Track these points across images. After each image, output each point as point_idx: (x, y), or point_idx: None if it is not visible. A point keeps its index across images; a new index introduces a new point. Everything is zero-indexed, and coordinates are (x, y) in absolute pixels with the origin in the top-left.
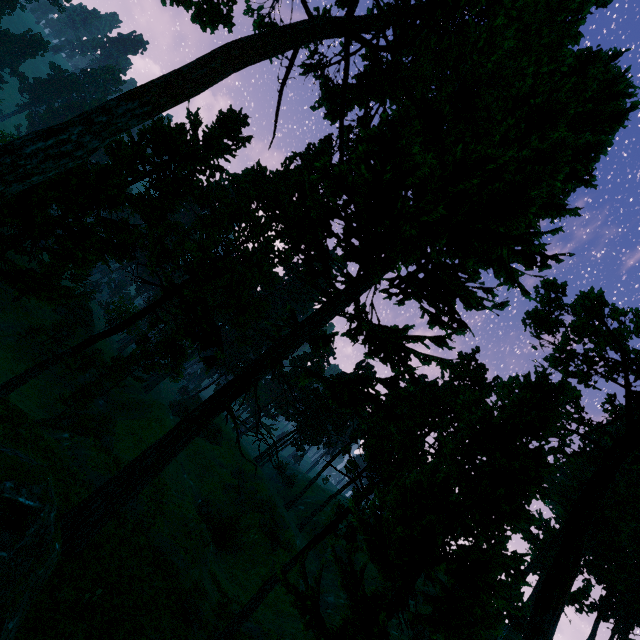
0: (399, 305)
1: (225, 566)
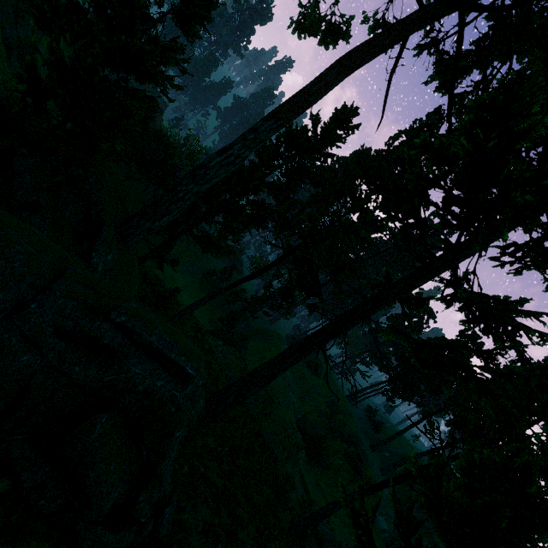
0: (514, 275)
1: (313, 475)
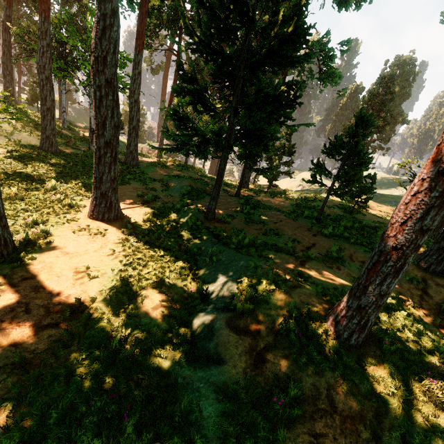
0: None
1: None
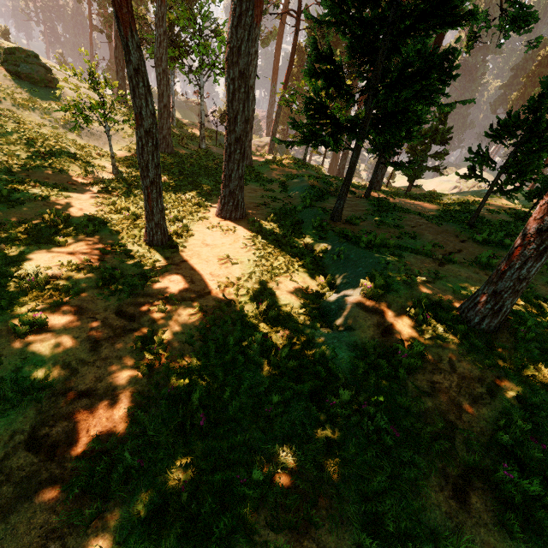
0: None
1: None
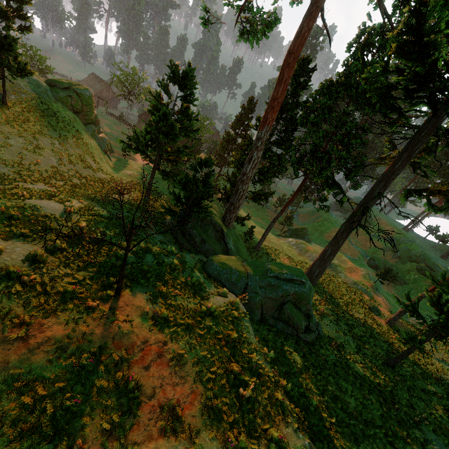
0: None
1: (395, 291)
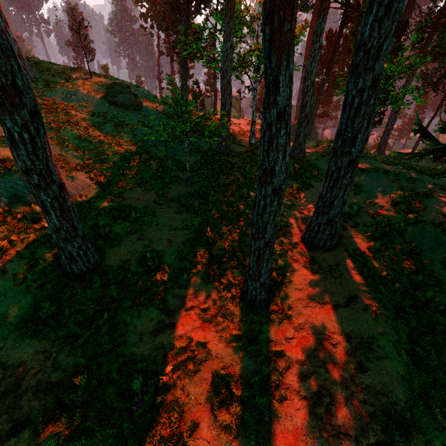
0: None
1: None
